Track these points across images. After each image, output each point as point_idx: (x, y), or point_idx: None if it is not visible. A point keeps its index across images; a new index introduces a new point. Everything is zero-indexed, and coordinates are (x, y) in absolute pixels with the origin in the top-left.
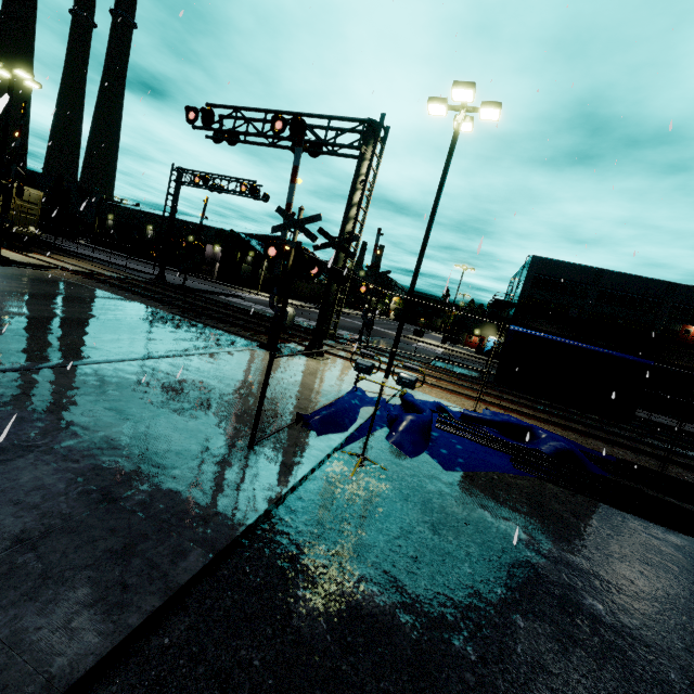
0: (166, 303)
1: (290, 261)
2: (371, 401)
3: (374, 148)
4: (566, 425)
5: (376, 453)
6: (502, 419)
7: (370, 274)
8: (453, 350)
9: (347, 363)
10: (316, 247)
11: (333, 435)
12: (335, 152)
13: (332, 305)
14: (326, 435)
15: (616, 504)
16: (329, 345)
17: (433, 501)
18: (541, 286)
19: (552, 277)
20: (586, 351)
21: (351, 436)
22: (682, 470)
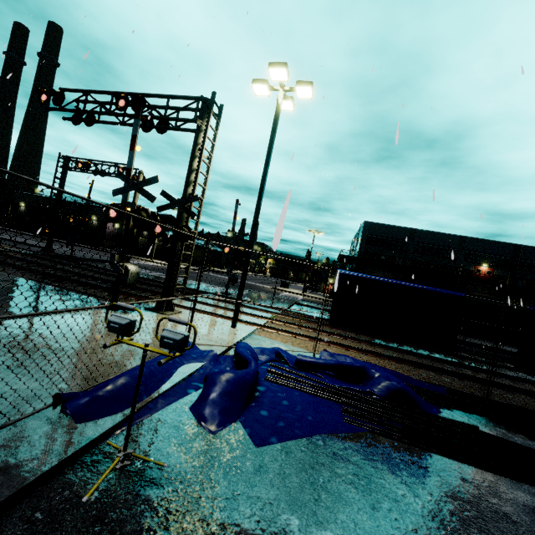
0: (29, 270)
1: (131, 221)
2: (198, 356)
3: (208, 120)
4: (399, 358)
5: (166, 434)
6: (335, 361)
7: (232, 237)
8: (312, 296)
9: (198, 315)
10: (159, 208)
11: (105, 417)
12: (178, 127)
13: (177, 261)
14: (93, 419)
15: (455, 455)
16: (189, 299)
17: (212, 518)
18: (373, 243)
19: (380, 236)
20: (406, 288)
21: (140, 412)
22: (502, 390)
